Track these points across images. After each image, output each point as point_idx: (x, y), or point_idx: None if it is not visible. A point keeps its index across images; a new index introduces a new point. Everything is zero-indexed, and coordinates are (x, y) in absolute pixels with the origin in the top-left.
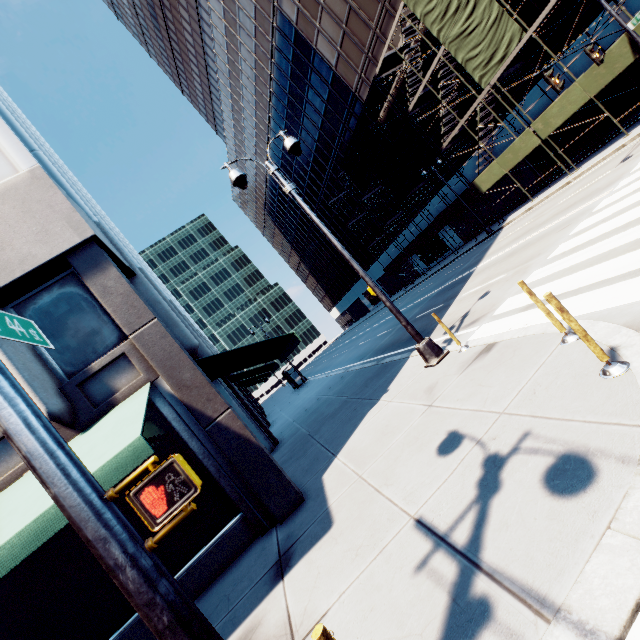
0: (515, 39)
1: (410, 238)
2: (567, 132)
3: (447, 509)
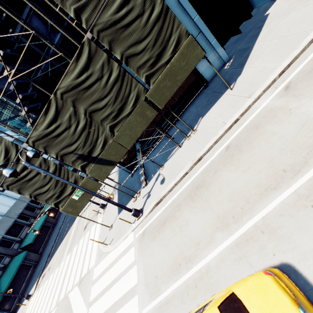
0: None
1: None
2: None
3: None
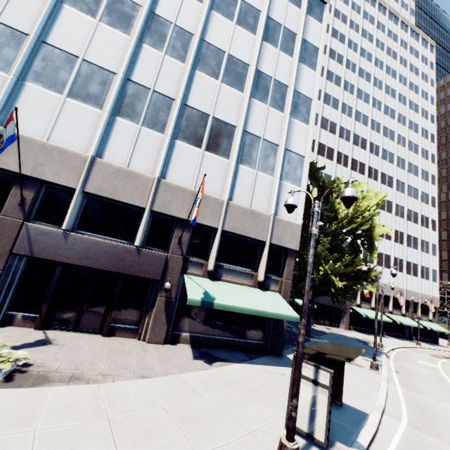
0: None
1: None
2: None
3: None
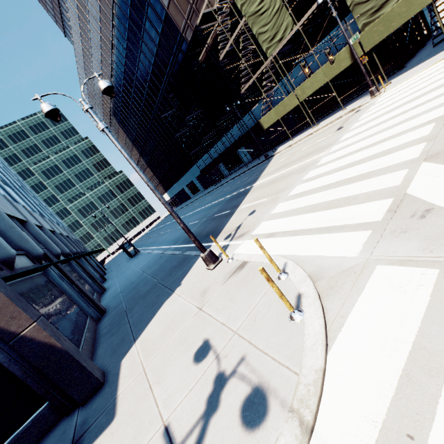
0: (289, 28)
1: (219, 151)
2: (315, 98)
3: (185, 420)
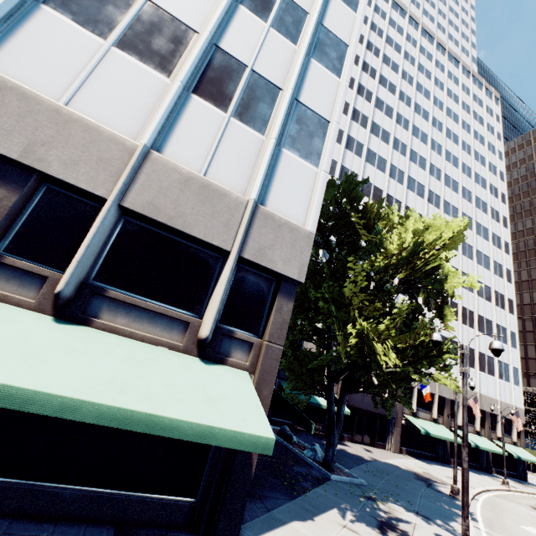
0: None
1: None
2: None
3: None
